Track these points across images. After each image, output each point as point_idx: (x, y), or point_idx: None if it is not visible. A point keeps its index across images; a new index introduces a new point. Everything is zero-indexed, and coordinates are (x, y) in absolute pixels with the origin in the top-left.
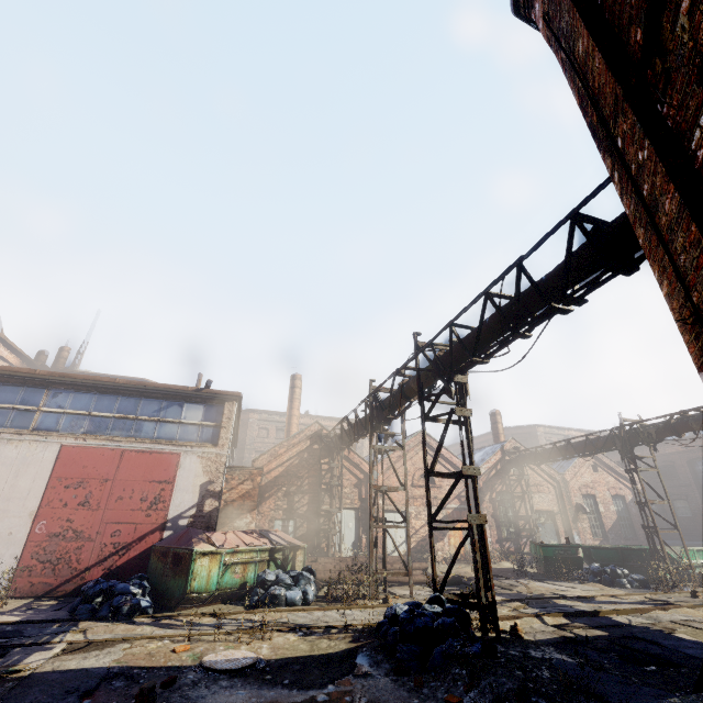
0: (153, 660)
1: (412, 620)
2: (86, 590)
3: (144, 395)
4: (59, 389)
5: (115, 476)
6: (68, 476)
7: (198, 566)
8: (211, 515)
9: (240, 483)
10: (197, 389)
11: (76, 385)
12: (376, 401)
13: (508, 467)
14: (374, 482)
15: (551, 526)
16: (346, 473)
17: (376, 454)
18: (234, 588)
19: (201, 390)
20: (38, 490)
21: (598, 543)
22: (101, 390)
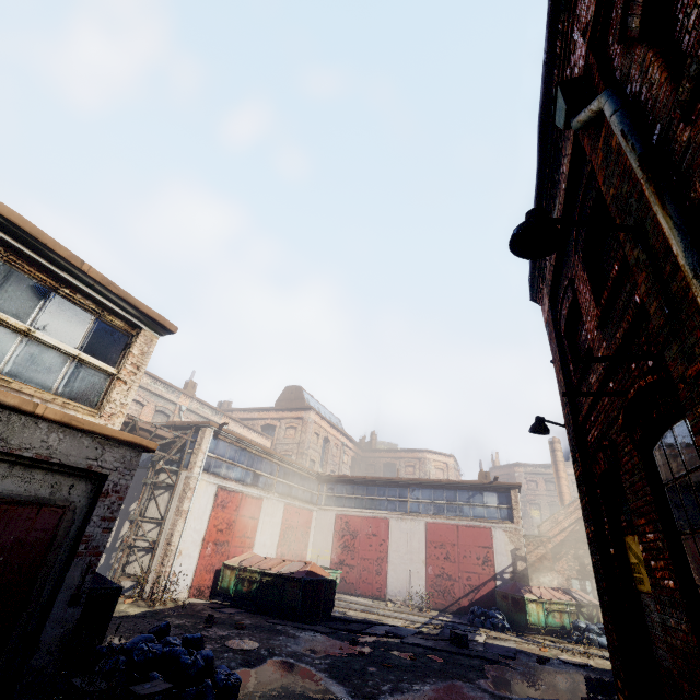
0: (532, 651)
1: None
2: (475, 611)
3: (458, 488)
4: (414, 487)
5: (458, 542)
6: (434, 540)
7: (530, 608)
8: (523, 573)
9: (535, 548)
10: (489, 482)
11: (421, 484)
12: None
13: None
14: None
15: None
16: None
17: None
18: (557, 627)
19: (492, 483)
20: (422, 548)
21: None
22: (434, 486)
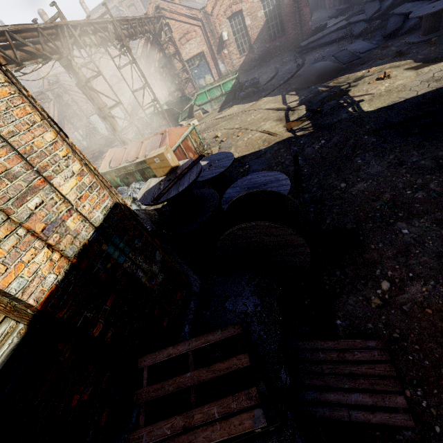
0: None
1: None
2: None
3: None
4: None
5: None
6: None
7: None
8: None
9: None
10: None
11: None
12: None
13: (158, 33)
14: None
15: (205, 65)
16: (79, 99)
17: None
18: None
19: None
20: None
21: (243, 59)
22: None
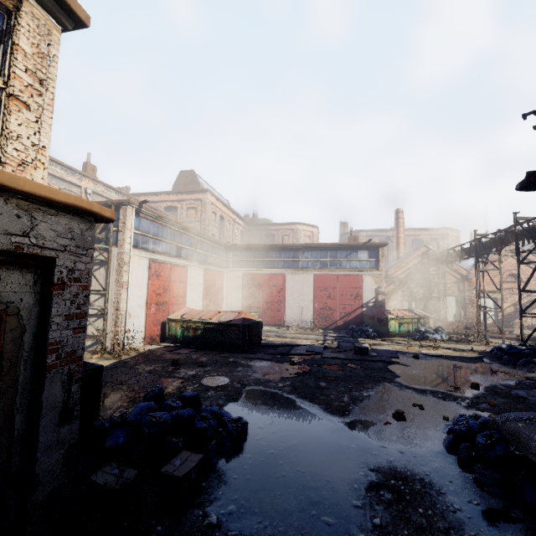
0: (404, 350)
1: (510, 349)
2: (354, 328)
3: (339, 249)
4: (304, 250)
5: (337, 286)
6: (320, 286)
7: (390, 323)
8: (382, 302)
9: (387, 286)
10: (363, 243)
11: (310, 247)
12: (479, 243)
13: None
14: (469, 281)
15: None
16: (447, 276)
17: (478, 272)
18: (405, 332)
19: (366, 244)
20: (311, 292)
21: None
22: (320, 249)
